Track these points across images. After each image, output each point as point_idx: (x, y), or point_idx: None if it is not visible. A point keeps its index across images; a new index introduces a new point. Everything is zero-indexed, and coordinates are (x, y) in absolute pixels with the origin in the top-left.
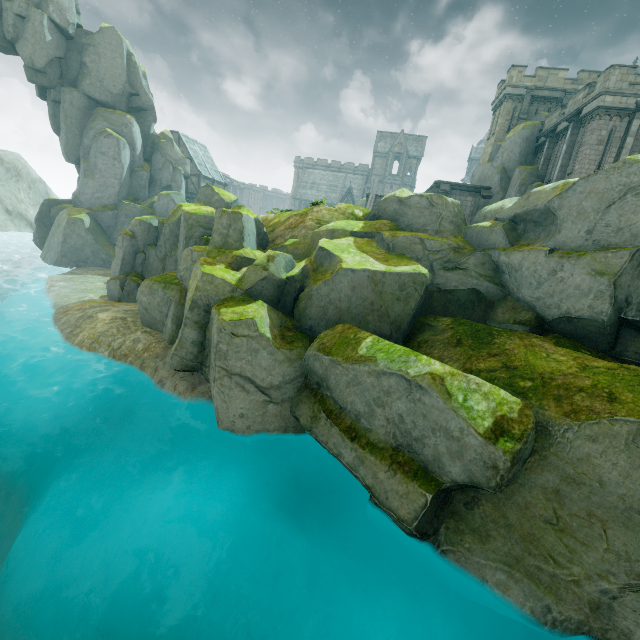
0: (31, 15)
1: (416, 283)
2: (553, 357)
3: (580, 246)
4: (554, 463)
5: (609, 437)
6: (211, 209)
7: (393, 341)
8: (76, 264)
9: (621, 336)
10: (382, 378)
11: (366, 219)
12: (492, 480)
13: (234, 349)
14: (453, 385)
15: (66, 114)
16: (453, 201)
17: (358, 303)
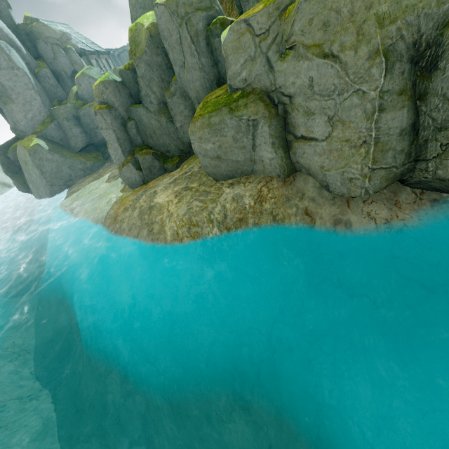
0: None
1: None
2: None
3: None
4: None
5: None
6: None
7: None
8: (66, 186)
9: None
10: None
11: None
12: None
13: None
14: None
15: None
16: None
17: None
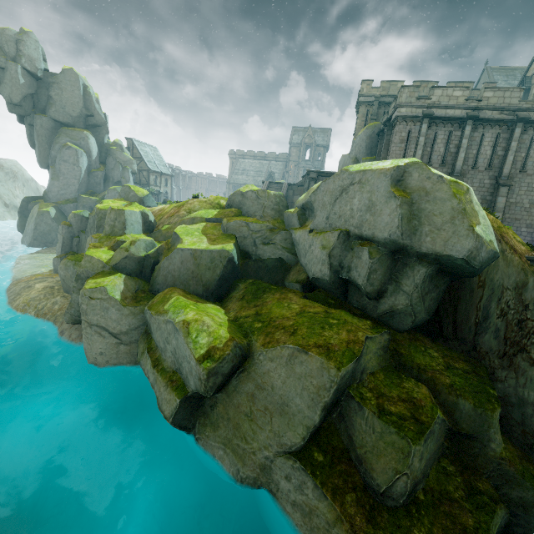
0: (8, 66)
1: (221, 257)
2: (290, 306)
3: (324, 228)
4: (253, 376)
5: (279, 358)
6: (118, 205)
7: (204, 298)
8: (45, 245)
9: (349, 289)
10: (167, 324)
11: (225, 207)
12: (201, 387)
13: (91, 308)
14: (194, 327)
15: (38, 134)
16: (276, 193)
17: (185, 272)
